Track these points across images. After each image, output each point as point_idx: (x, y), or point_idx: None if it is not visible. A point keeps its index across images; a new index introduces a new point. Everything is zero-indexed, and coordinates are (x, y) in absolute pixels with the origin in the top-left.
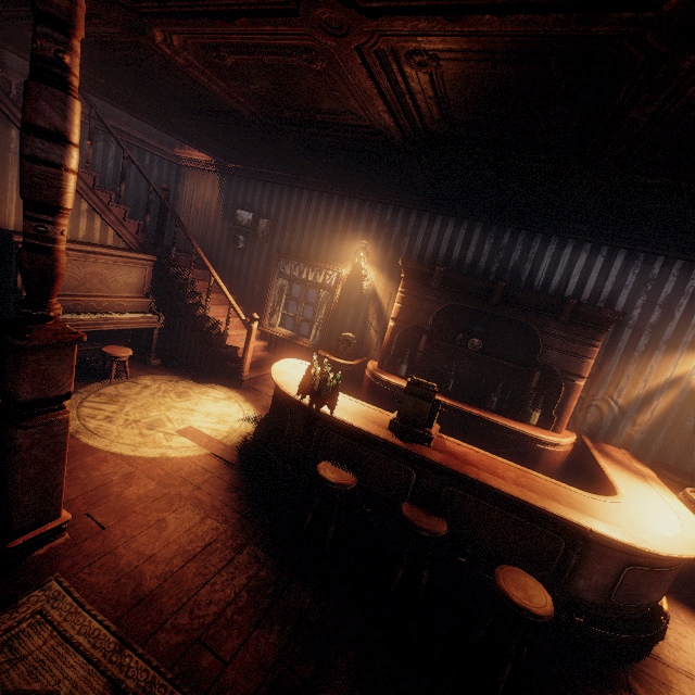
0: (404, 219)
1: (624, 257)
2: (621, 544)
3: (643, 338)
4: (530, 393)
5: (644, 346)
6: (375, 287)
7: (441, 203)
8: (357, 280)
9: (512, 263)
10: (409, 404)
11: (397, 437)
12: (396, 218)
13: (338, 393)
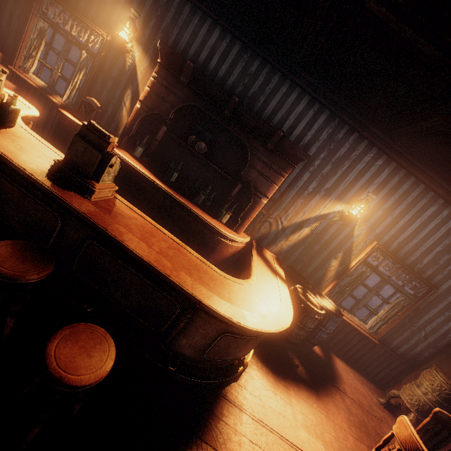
0: (178, 8)
1: (327, 117)
2: (221, 317)
3: (314, 182)
4: (229, 199)
5: (312, 189)
6: (136, 68)
7: (214, 5)
8: (121, 55)
9: (252, 90)
10: (79, 149)
11: (53, 179)
12: (172, 4)
13: (22, 126)
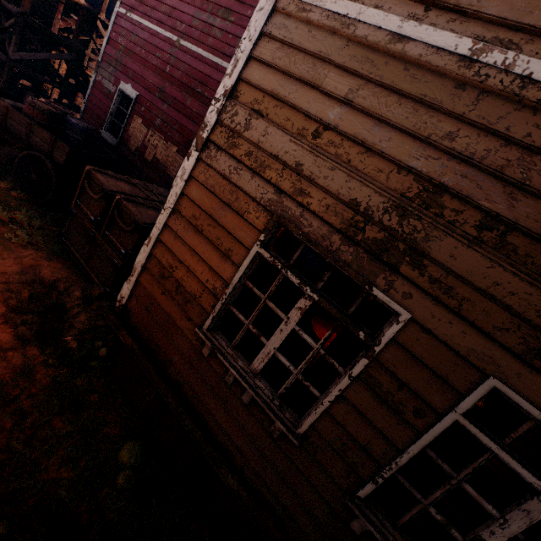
0: None
1: None
2: None
3: None
4: None
5: None
6: None
7: None
8: None
9: None
10: None
11: None
12: None
13: None
